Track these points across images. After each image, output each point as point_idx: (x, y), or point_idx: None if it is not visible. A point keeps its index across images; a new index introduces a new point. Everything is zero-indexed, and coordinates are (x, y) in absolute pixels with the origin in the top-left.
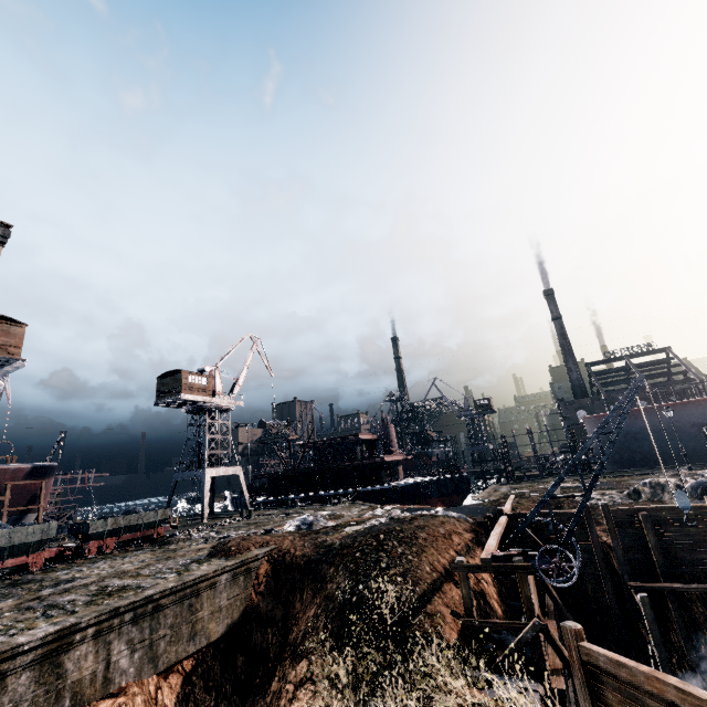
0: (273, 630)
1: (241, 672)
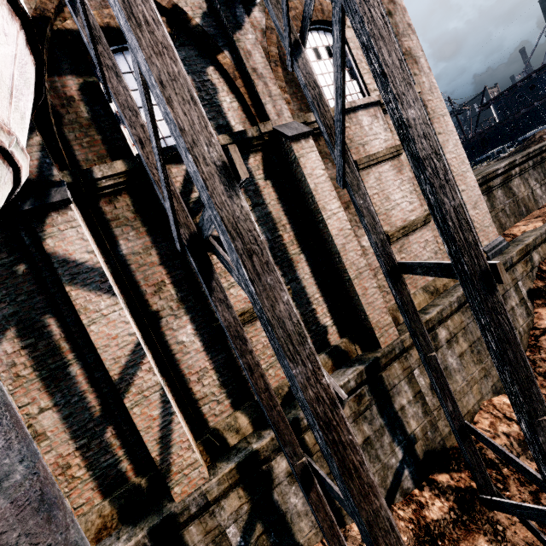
0: None
1: None
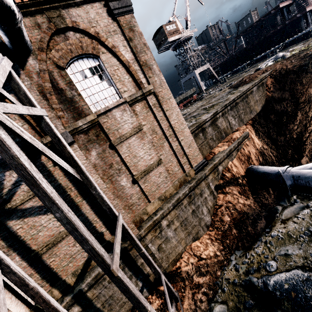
0: (285, 102)
1: (274, 120)
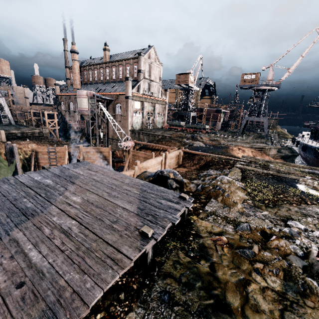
0: None
1: None
